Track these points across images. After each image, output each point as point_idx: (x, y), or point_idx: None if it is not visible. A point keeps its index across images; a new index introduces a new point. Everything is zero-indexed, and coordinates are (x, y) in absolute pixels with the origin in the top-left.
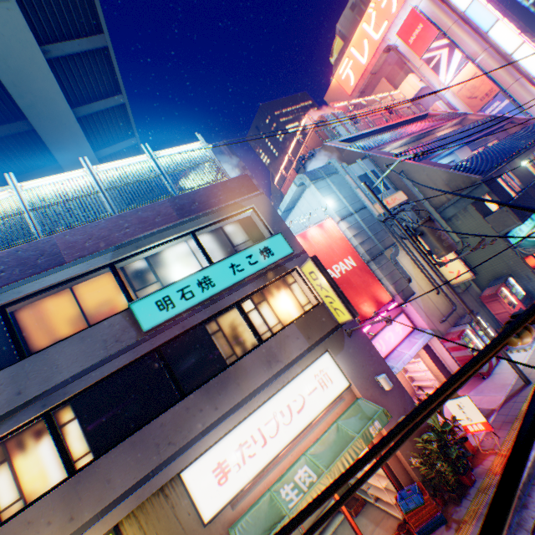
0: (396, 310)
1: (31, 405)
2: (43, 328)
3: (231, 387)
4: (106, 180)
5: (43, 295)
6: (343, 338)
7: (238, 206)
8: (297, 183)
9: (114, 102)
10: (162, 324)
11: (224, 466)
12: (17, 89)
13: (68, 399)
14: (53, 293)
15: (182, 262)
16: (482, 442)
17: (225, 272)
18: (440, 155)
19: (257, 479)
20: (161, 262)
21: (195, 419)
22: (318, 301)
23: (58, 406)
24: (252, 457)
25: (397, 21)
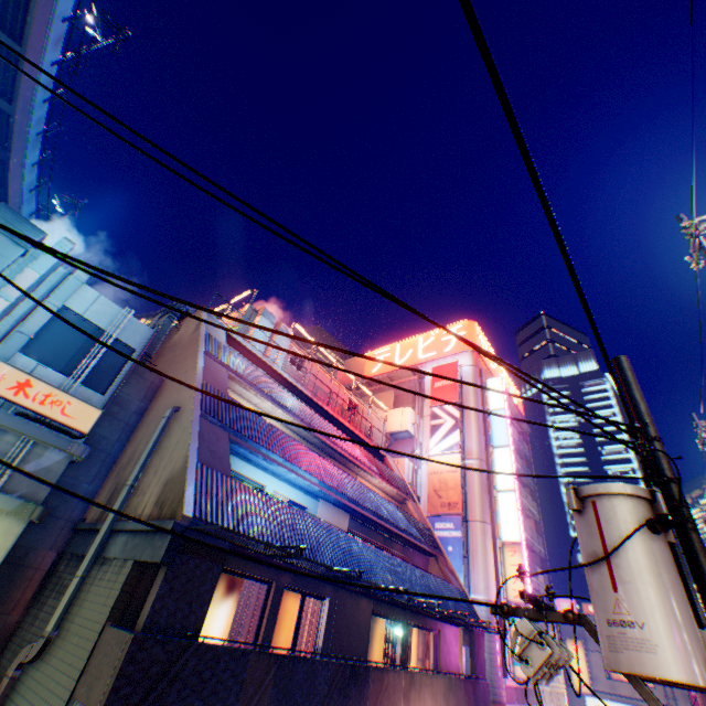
0: None
1: None
2: None
3: None
4: None
5: None
6: None
7: None
8: None
9: None
10: None
11: None
12: None
13: None
14: None
15: None
16: None
17: None
18: (272, 462)
19: None
20: None
21: None
22: None
23: None
24: None
25: (443, 361)
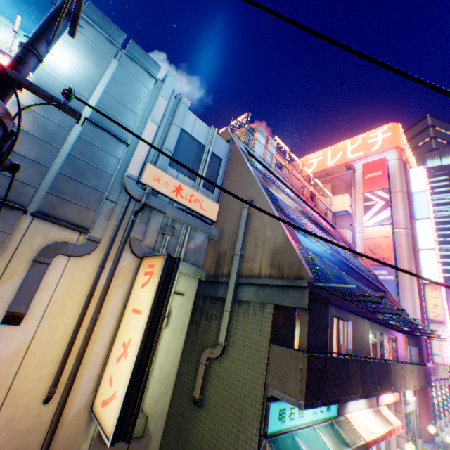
0: None
1: None
2: None
3: None
4: None
5: None
6: None
7: None
8: None
9: None
10: None
11: None
12: None
13: None
14: None
15: None
16: None
17: None
18: (306, 236)
19: None
20: None
21: None
22: None
23: None
24: None
25: (369, 158)
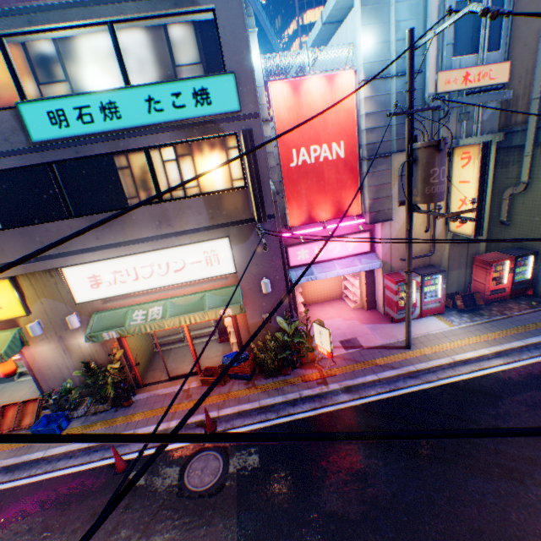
0: (365, 227)
1: None
2: None
3: (116, 228)
4: None
5: None
6: (251, 234)
7: None
8: None
9: None
10: (55, 141)
11: (98, 279)
12: None
13: None
14: None
15: (100, 66)
16: (324, 359)
17: (138, 106)
18: None
19: (130, 296)
20: (73, 56)
21: (77, 238)
22: (245, 185)
23: None
24: (123, 283)
25: None
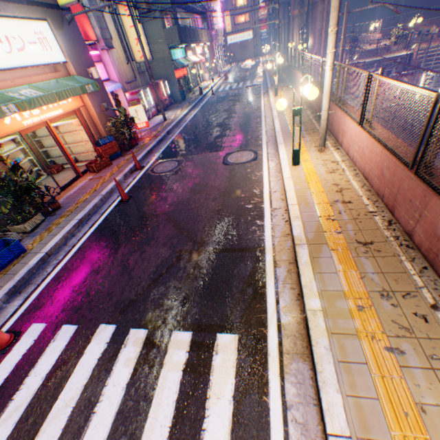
0: (98, 59)
1: None
2: None
3: None
4: None
5: None
6: (64, 23)
7: None
8: None
9: None
10: None
11: None
12: None
13: None
14: None
15: None
16: (143, 137)
17: None
18: None
19: None
20: None
21: None
22: None
23: None
24: None
25: None
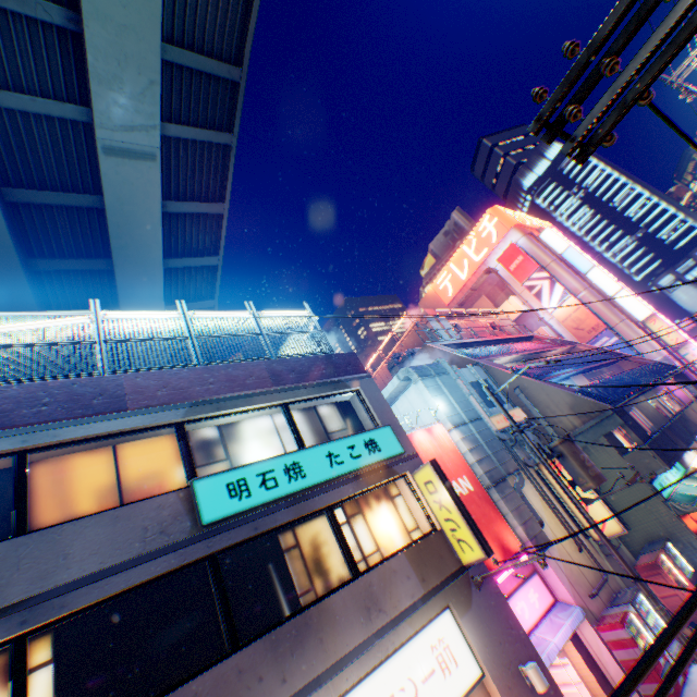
0: (527, 567)
1: (3, 617)
2: (60, 496)
3: (310, 643)
4: (199, 327)
5: (79, 447)
6: (470, 590)
7: (342, 384)
8: (400, 376)
9: (208, 261)
10: (228, 518)
11: None
12: (120, 229)
13: (61, 619)
14: (90, 448)
15: (264, 439)
16: None
17: (320, 461)
18: (557, 377)
19: None
20: (238, 434)
21: (248, 694)
22: (433, 525)
23: (42, 629)
24: None
25: (497, 249)
